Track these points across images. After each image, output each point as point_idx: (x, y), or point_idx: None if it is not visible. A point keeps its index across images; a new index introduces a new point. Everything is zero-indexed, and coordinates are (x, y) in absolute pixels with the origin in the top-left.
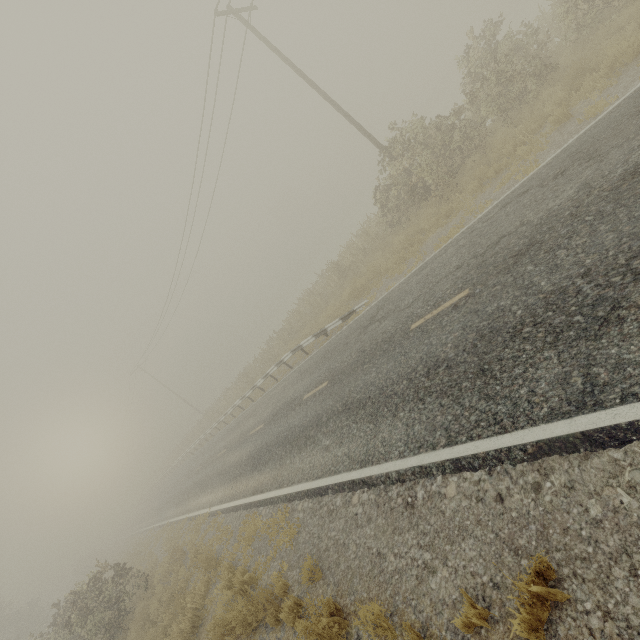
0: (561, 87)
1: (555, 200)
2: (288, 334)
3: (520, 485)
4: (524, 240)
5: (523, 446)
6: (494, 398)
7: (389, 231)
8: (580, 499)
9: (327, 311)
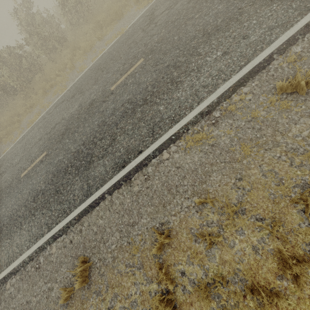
0: (69, 51)
1: (72, 109)
2: None
3: (76, 233)
4: (64, 127)
5: (74, 218)
6: (62, 202)
7: None
8: (92, 228)
9: None
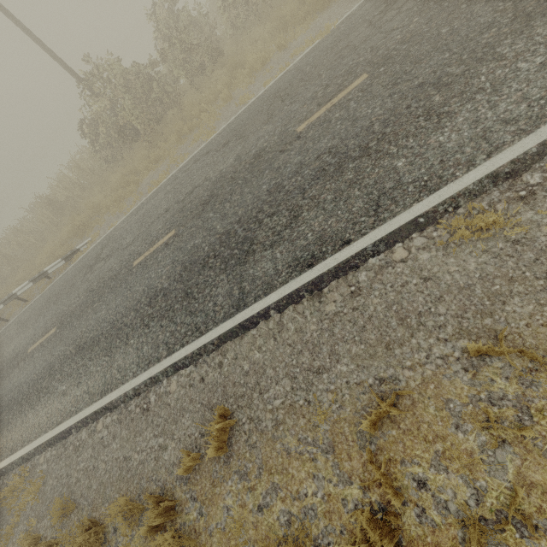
0: (226, 72)
1: (224, 164)
2: None
3: (212, 366)
4: (208, 192)
5: (212, 341)
6: (195, 313)
7: (105, 167)
8: (240, 363)
9: (44, 252)
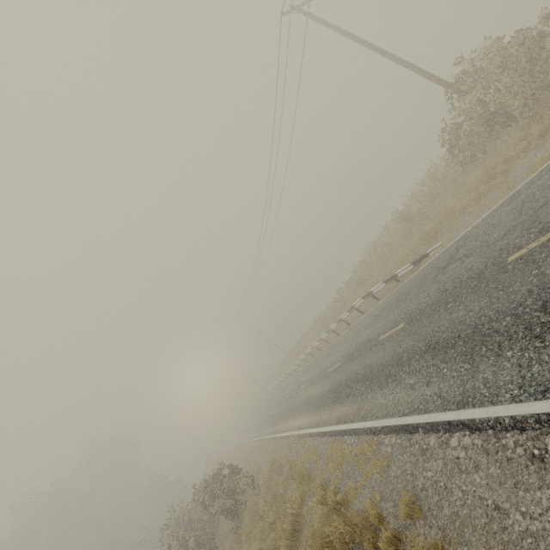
0: None
1: None
2: (356, 284)
3: None
4: None
5: None
6: None
7: (460, 171)
8: None
9: (396, 258)
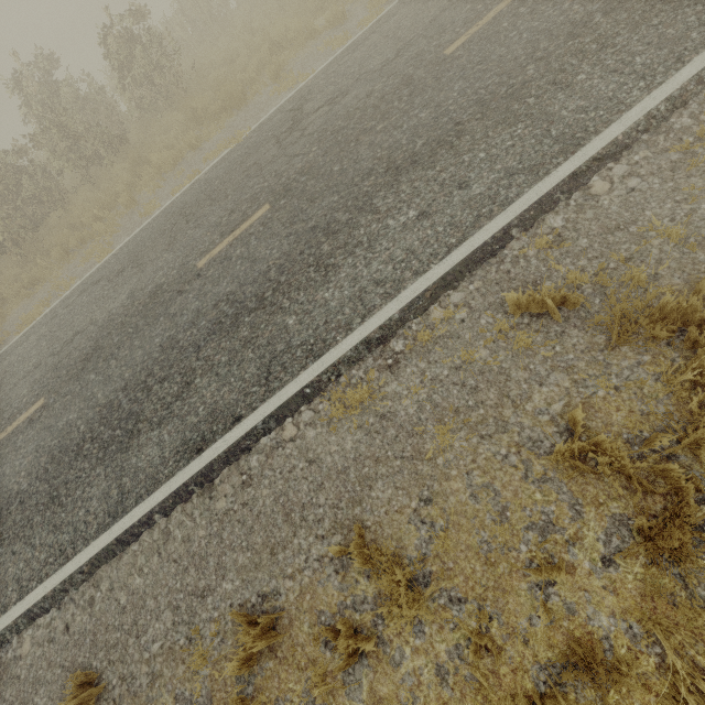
0: (129, 167)
1: (115, 302)
2: None
3: (82, 606)
4: (91, 342)
5: (81, 569)
6: (61, 528)
7: None
8: (117, 595)
9: None
